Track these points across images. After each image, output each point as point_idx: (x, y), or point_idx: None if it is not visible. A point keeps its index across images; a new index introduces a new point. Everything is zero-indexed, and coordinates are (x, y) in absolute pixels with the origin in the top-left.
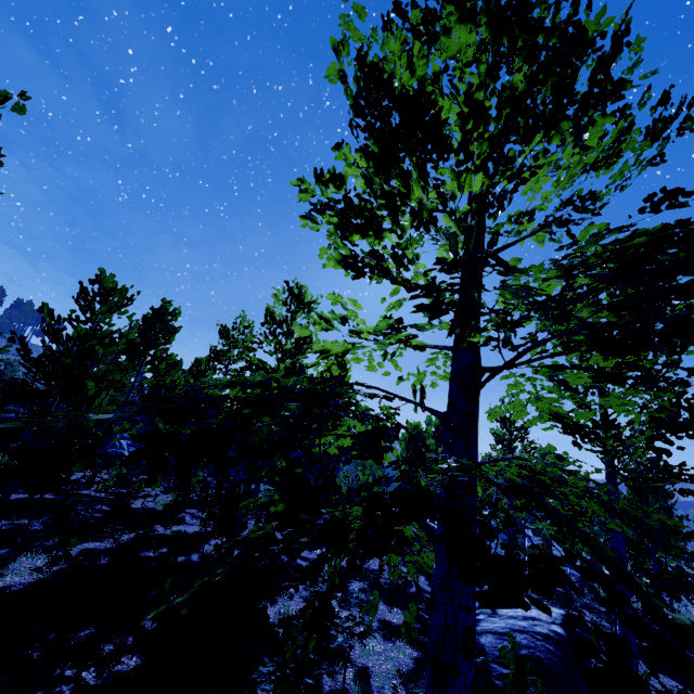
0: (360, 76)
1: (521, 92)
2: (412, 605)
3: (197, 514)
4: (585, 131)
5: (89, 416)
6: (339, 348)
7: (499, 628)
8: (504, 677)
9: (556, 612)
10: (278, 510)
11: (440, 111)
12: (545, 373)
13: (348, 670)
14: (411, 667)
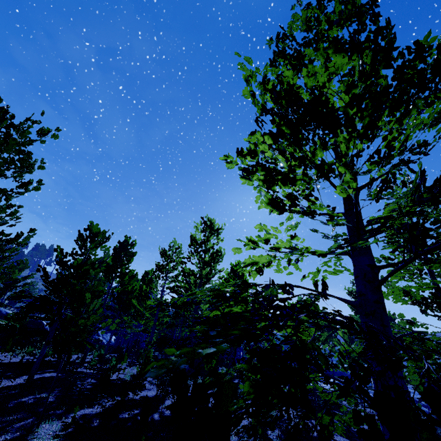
0: (265, 92)
1: (383, 86)
2: None
3: (153, 381)
4: (433, 103)
5: (200, 352)
6: (265, 260)
7: None
8: None
9: None
10: (245, 387)
11: (328, 104)
12: (437, 267)
13: None
14: None
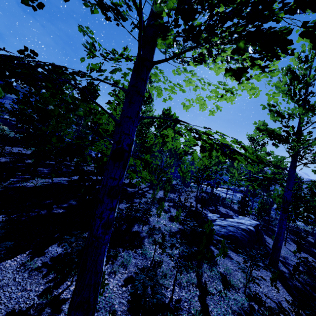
0: None
1: None
2: (180, 209)
3: None
4: None
5: None
6: (98, 67)
7: (223, 224)
8: (218, 240)
9: (254, 222)
10: (54, 140)
11: None
12: (162, 45)
13: (146, 227)
14: (176, 230)
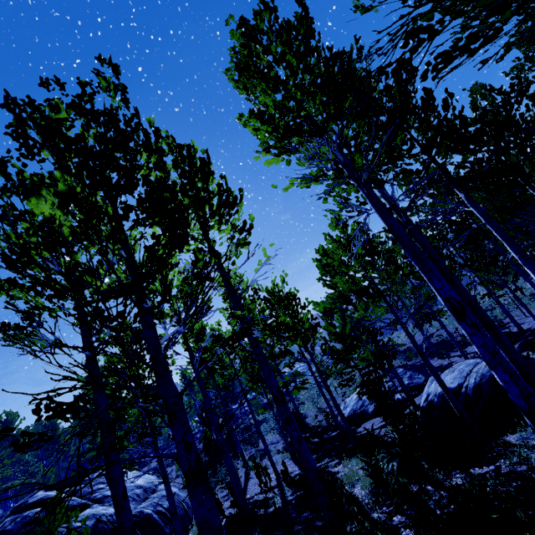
0: None
1: None
2: None
3: None
4: None
5: None
6: None
7: None
8: None
9: None
10: None
11: None
12: None
13: None
14: None
